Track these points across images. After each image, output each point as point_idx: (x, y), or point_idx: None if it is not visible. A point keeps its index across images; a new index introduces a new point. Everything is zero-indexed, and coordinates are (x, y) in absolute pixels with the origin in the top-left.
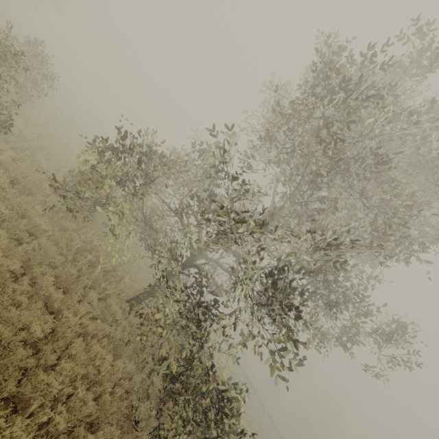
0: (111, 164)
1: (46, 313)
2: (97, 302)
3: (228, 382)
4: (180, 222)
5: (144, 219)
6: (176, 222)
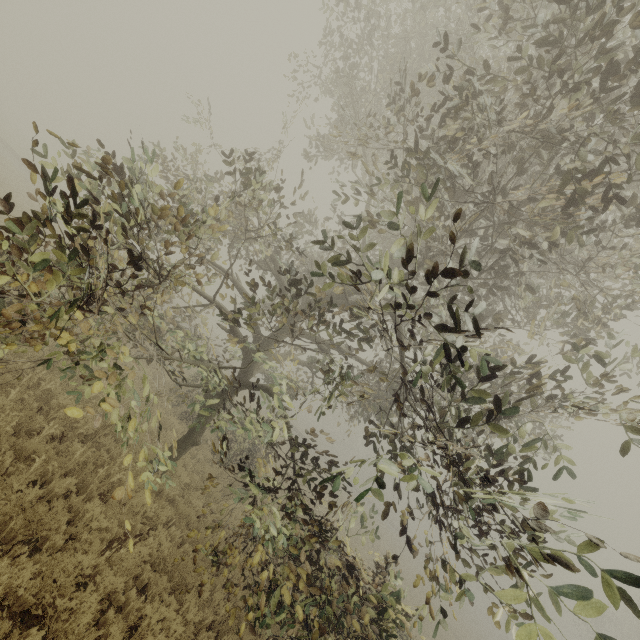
0: (53, 273)
1: (17, 636)
2: (104, 510)
3: (393, 593)
4: (237, 339)
5: (141, 321)
6: (231, 341)
